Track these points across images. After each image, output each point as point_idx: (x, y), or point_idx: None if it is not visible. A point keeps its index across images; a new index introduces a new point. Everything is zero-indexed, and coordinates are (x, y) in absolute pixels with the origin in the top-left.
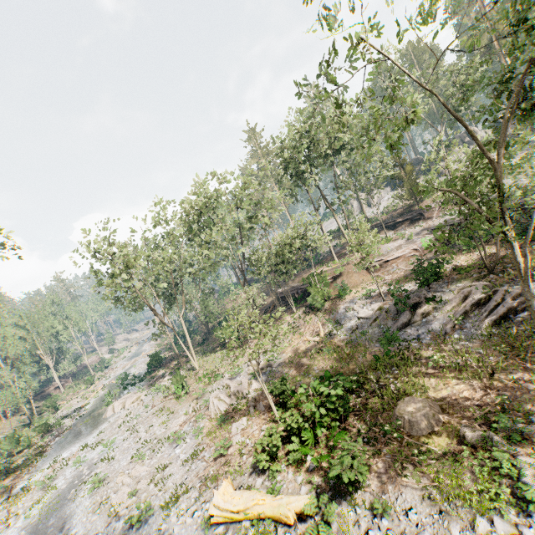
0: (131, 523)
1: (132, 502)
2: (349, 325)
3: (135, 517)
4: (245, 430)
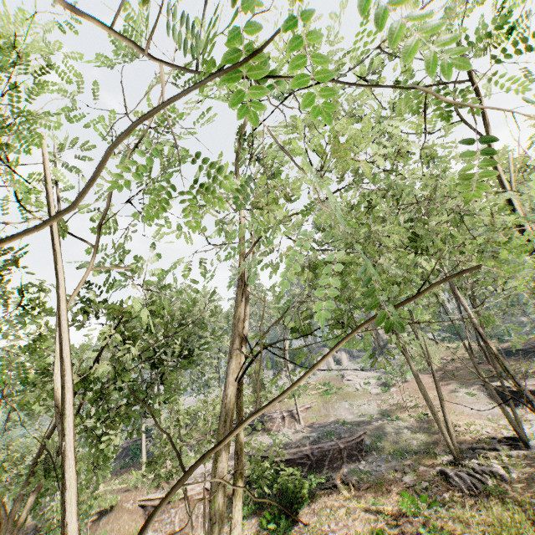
0: None
1: None
2: None
3: None
4: None
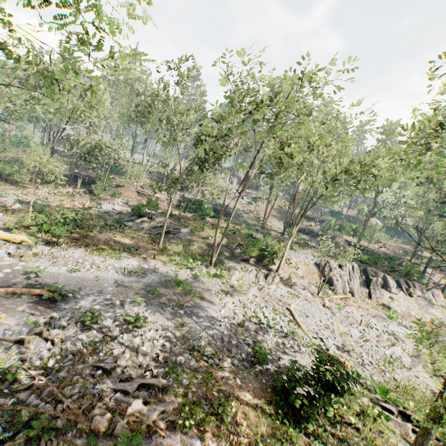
0: None
1: None
2: (106, 209)
3: None
4: (0, 217)
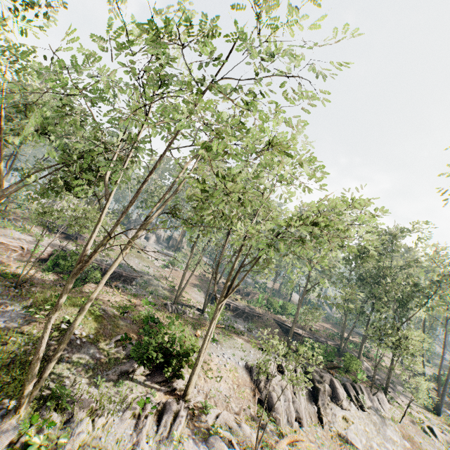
0: None
1: None
2: None
3: None
4: None
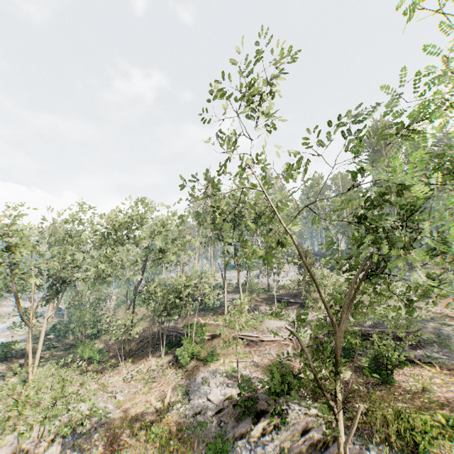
0: None
1: None
2: (196, 404)
3: None
4: None
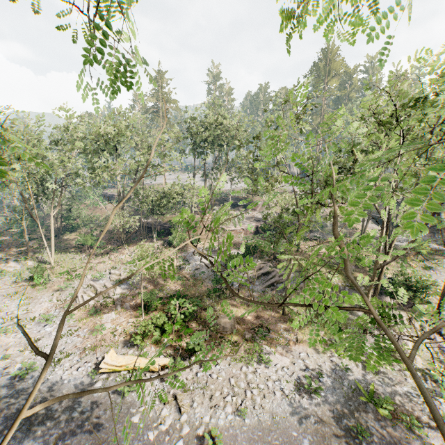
0: (13, 377)
1: (7, 363)
2: (194, 265)
3: (23, 372)
4: (115, 321)
